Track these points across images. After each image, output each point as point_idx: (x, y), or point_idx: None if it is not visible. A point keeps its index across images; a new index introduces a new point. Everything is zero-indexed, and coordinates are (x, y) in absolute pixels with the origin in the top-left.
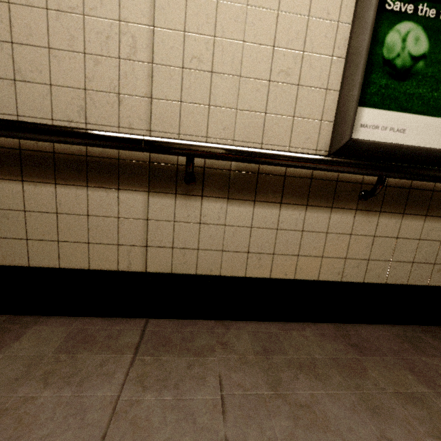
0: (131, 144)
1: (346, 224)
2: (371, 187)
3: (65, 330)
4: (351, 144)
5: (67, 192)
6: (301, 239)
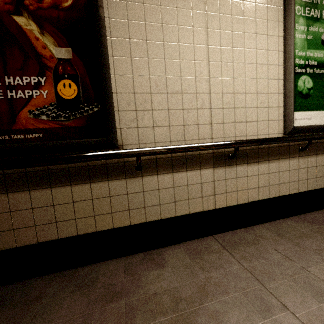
0: (216, 147)
1: (295, 164)
2: (302, 145)
3: (180, 250)
4: (294, 128)
5: (178, 175)
6: (279, 176)
